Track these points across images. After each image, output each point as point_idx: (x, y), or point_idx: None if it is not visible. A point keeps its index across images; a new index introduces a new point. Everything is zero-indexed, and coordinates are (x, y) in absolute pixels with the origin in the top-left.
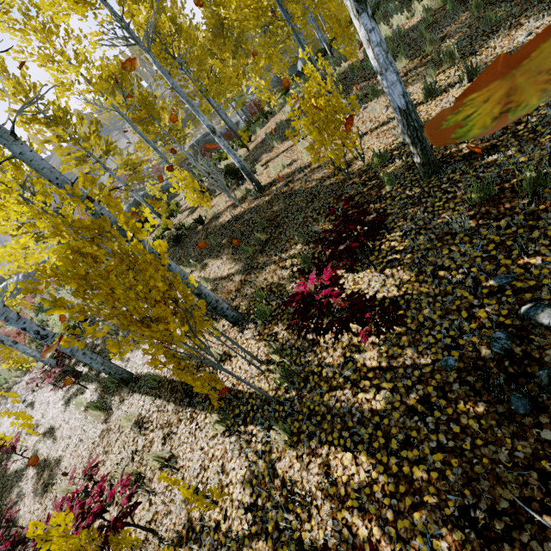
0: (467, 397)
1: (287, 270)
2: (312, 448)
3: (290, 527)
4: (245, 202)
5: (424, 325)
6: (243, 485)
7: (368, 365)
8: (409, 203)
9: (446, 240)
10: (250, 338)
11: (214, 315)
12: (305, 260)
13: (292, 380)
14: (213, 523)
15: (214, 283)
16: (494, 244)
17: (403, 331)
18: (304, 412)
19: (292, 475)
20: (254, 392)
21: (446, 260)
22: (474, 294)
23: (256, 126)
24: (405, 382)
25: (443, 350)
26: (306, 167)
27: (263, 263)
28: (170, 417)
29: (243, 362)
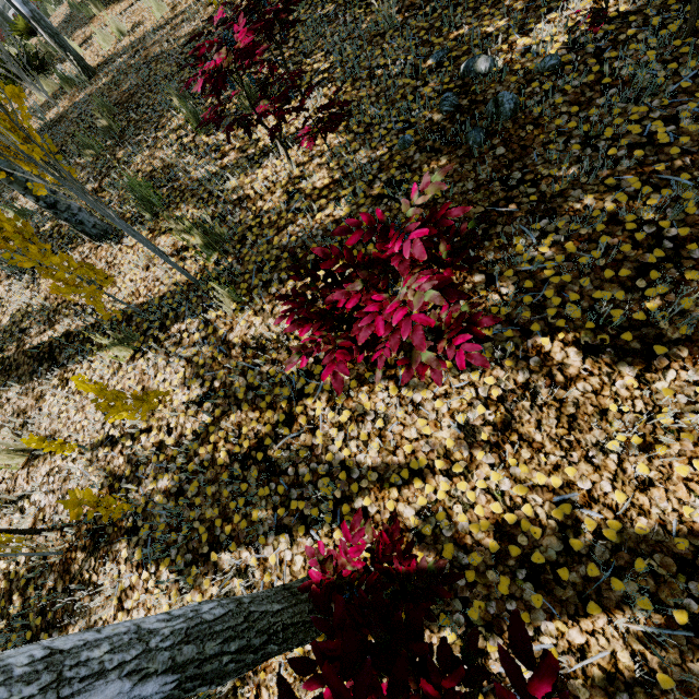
0: (429, 159)
1: (172, 147)
2: (273, 292)
3: (268, 377)
4: (63, 99)
5: (373, 124)
6: (186, 385)
7: (320, 186)
8: (324, 23)
9: (376, 42)
10: (137, 243)
11: (58, 249)
12: (198, 117)
13: (222, 250)
14: (151, 449)
15: (40, 213)
16: (425, 30)
17: (351, 139)
18: (251, 270)
19: (254, 332)
20: (167, 292)
21: (380, 59)
22: (416, 78)
23: (46, 3)
24: (366, 179)
25: (398, 135)
26: (163, 26)
27: (128, 155)
28: (17, 404)
29: (135, 273)
